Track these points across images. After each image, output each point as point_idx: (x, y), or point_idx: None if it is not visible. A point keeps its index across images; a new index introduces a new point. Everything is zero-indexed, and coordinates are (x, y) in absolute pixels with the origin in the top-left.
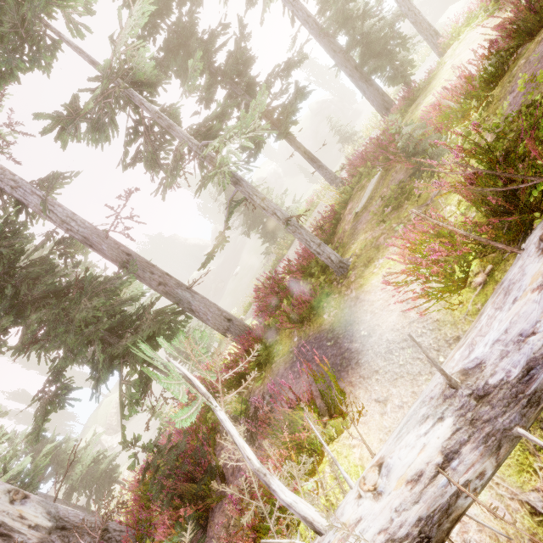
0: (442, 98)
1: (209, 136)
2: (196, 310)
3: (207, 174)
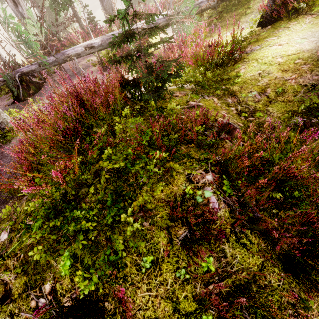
0: None
1: None
2: None
3: None
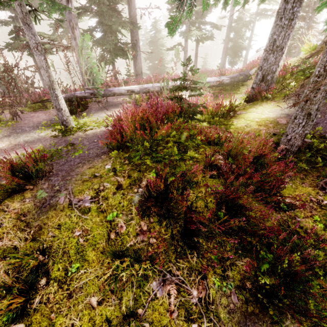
0: (228, 70)
1: (192, 24)
2: (137, 59)
3: (184, 32)
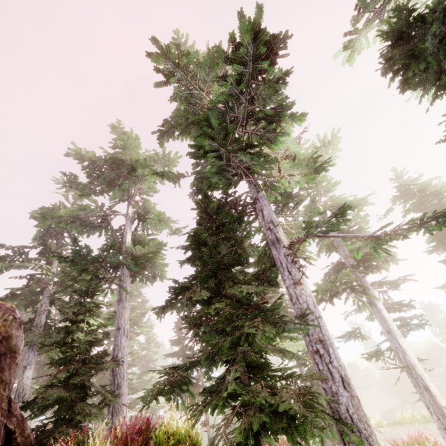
0: None
1: None
2: None
3: None
